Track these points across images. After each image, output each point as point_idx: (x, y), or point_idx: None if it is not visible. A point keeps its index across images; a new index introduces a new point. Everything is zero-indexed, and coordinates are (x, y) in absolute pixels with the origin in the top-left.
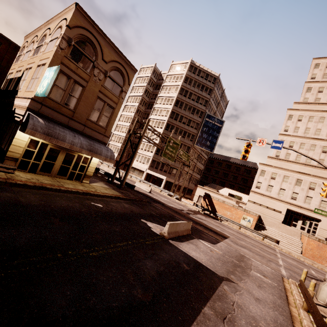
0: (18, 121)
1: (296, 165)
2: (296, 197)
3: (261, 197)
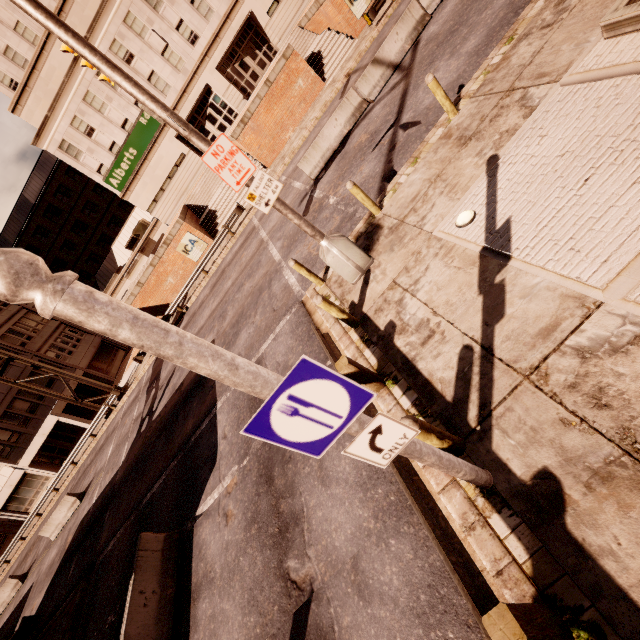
0: None
1: (53, 54)
2: None
3: (143, 180)
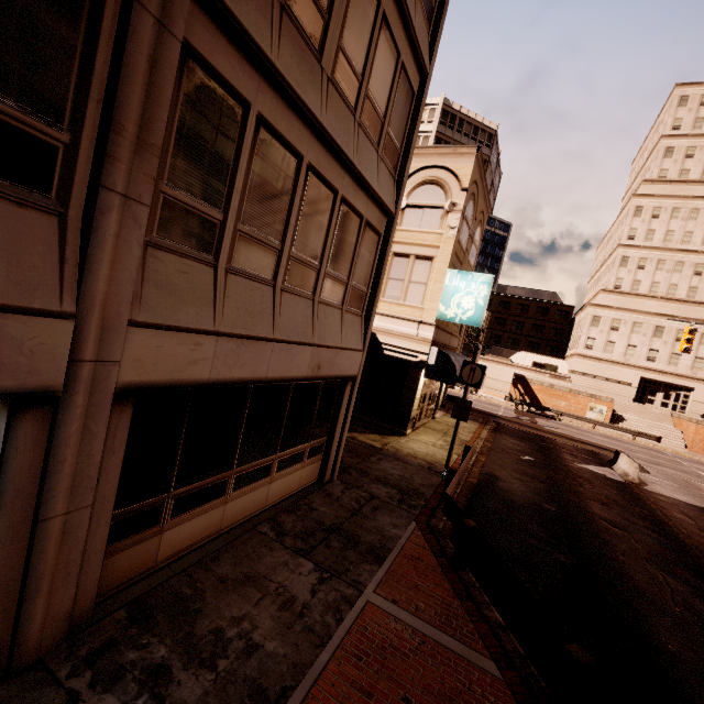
0: (405, 361)
1: (652, 302)
2: (654, 358)
3: (596, 363)
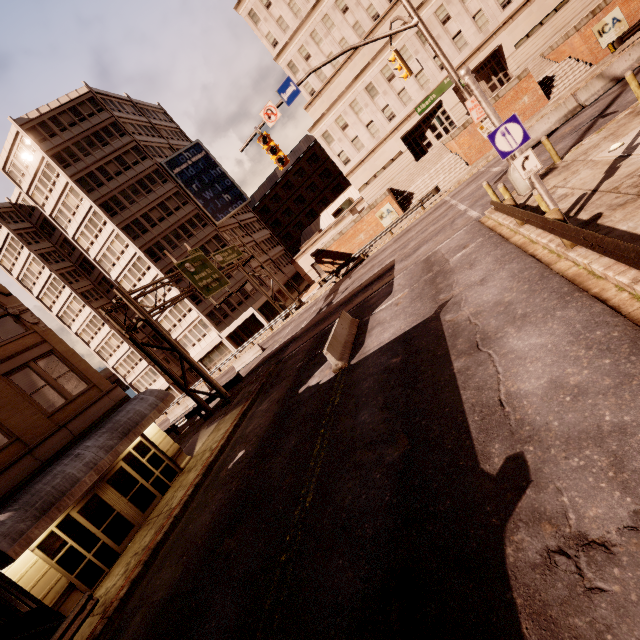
0: None
1: (344, 73)
2: (392, 113)
3: (365, 166)
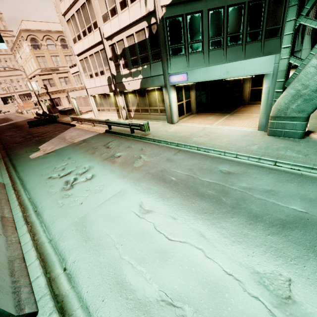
0: None
1: None
2: None
3: None
